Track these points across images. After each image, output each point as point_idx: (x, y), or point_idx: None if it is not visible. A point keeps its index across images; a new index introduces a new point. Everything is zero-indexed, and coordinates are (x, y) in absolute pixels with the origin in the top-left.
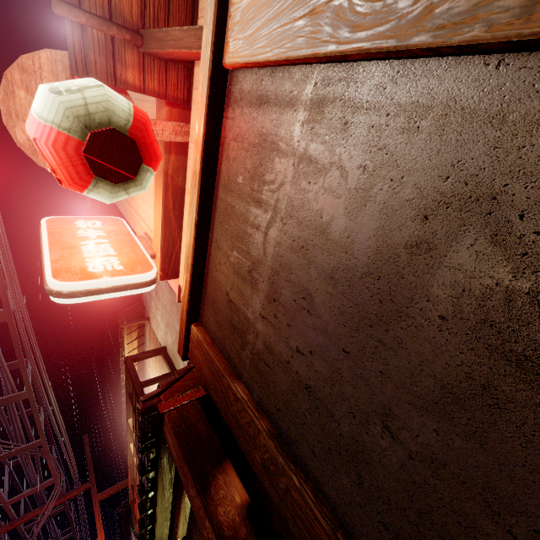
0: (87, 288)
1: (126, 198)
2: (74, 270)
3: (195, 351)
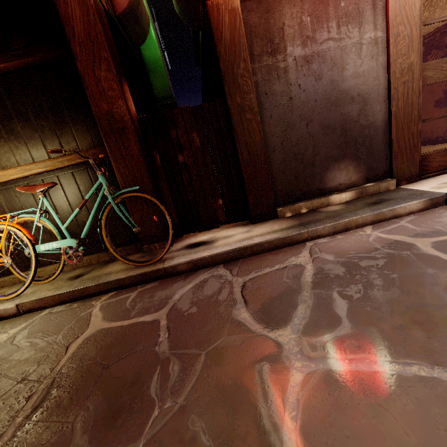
0: None
1: None
2: None
3: (224, 10)
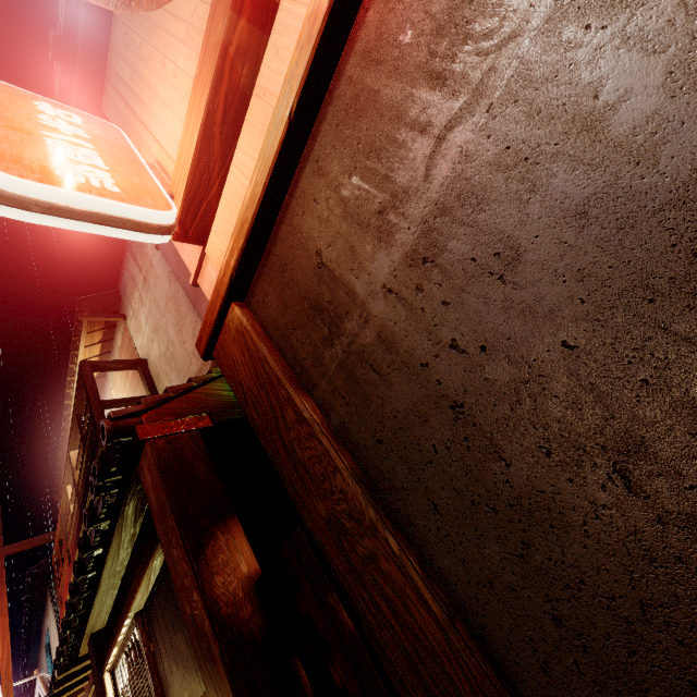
0: (51, 199)
1: (128, 103)
2: (29, 164)
3: (229, 346)
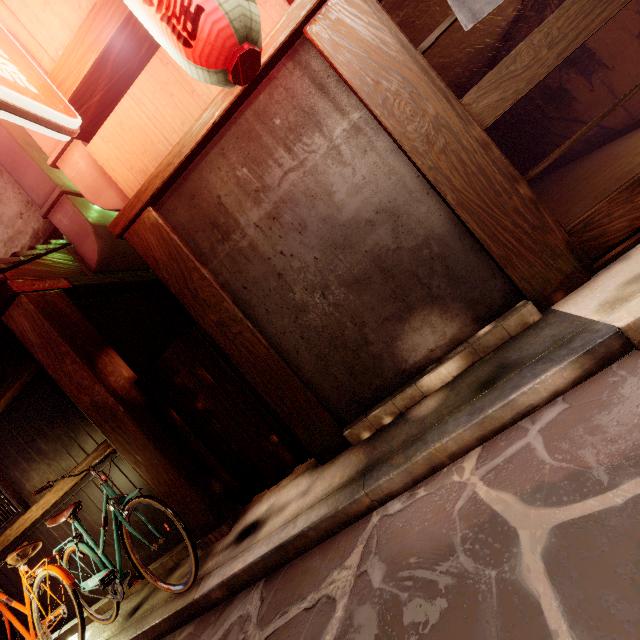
0: (3, 97)
1: None
2: None
3: (144, 233)
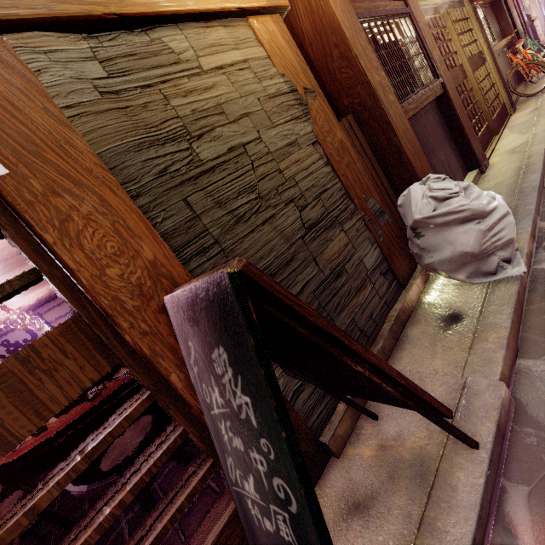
0: None
1: None
2: None
3: None
